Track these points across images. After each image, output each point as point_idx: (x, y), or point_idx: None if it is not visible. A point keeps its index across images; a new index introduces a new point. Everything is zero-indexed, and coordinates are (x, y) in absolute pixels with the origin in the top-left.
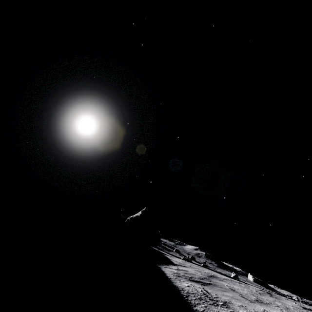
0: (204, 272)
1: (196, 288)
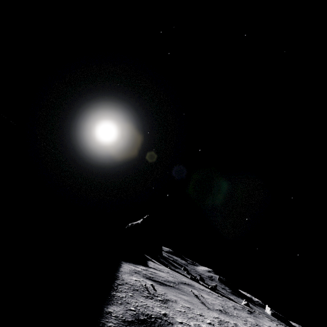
0: (180, 279)
1: (144, 283)
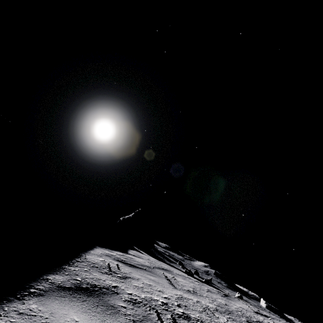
0: (159, 265)
1: (110, 263)
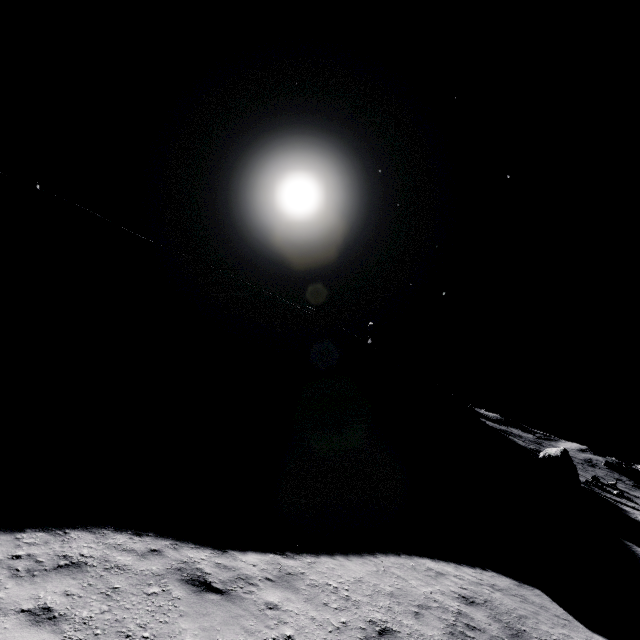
0: None
1: None
